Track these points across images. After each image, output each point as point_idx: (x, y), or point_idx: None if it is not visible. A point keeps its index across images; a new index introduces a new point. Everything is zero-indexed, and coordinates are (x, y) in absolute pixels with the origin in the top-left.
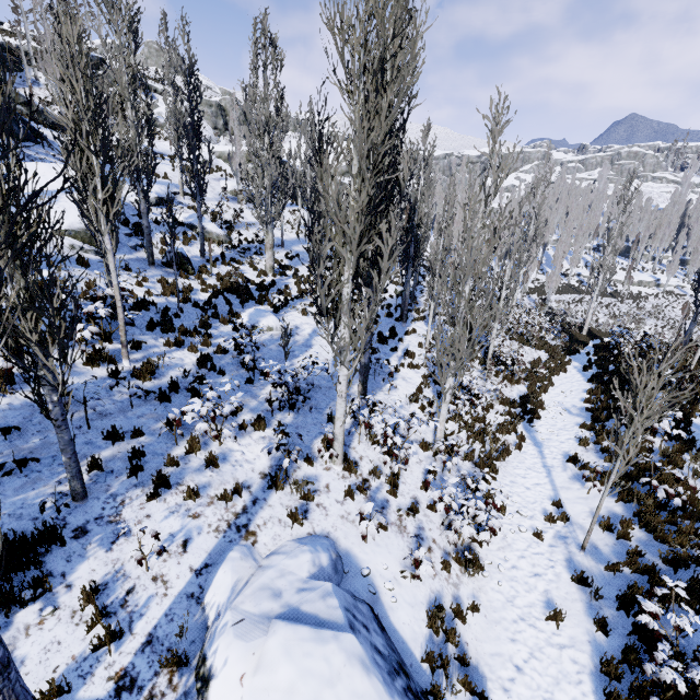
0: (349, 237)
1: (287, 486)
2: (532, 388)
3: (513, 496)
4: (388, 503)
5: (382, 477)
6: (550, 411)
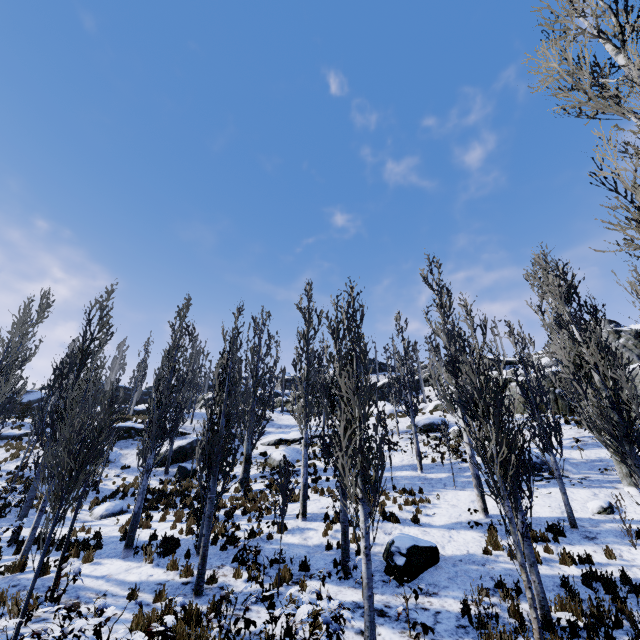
0: None
1: None
2: None
3: None
4: None
5: None
6: None
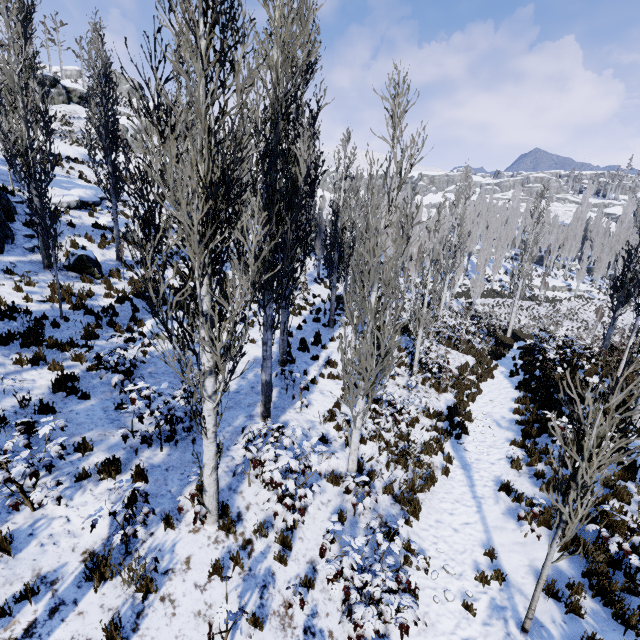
0: (186, 228)
1: (122, 569)
2: (459, 397)
3: (439, 542)
4: (273, 577)
5: (272, 533)
6: (479, 424)
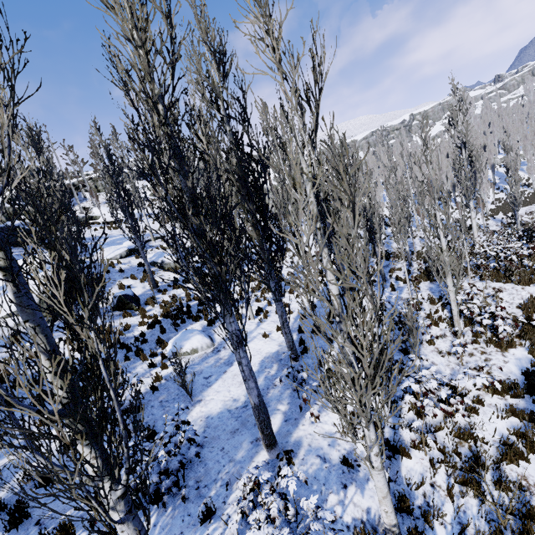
0: None
1: None
2: None
3: None
4: None
5: None
6: None
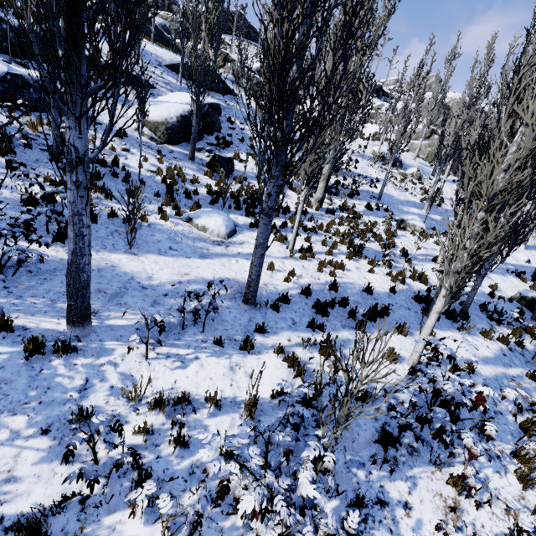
0: None
1: None
2: None
3: None
4: None
5: None
6: None
